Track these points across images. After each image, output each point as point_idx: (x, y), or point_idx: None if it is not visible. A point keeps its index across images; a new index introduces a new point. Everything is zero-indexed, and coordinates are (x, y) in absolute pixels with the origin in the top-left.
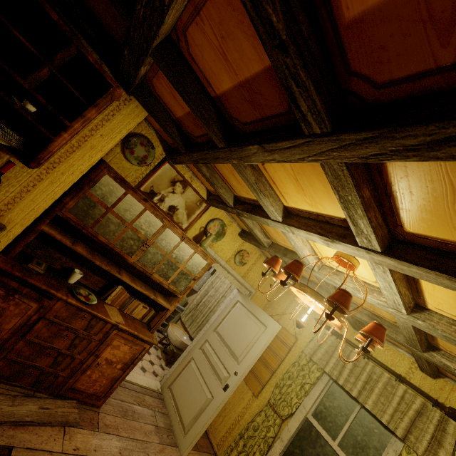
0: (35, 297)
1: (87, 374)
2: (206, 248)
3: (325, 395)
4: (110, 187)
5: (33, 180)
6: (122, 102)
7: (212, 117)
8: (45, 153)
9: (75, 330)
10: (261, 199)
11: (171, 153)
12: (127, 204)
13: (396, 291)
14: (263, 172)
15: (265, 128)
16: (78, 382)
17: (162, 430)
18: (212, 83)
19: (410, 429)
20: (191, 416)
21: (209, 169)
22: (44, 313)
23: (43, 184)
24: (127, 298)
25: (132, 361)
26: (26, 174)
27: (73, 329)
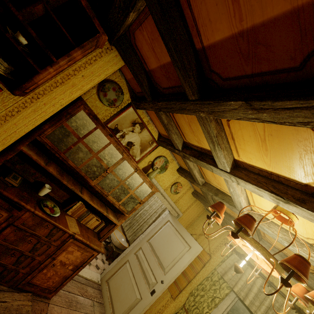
0: (7, 207)
1: (44, 272)
2: (152, 178)
3: (230, 309)
4: (84, 121)
5: (18, 106)
6: (104, 50)
7: (192, 69)
8: (30, 83)
9: (38, 236)
10: (215, 150)
11: (136, 100)
12: (95, 137)
13: None
14: (225, 127)
15: (250, 85)
16: (34, 278)
17: None
18: (203, 32)
19: None
20: (122, 310)
21: (168, 117)
22: (13, 220)
23: (26, 111)
24: (85, 212)
25: (81, 264)
26: (12, 100)
27: (36, 235)
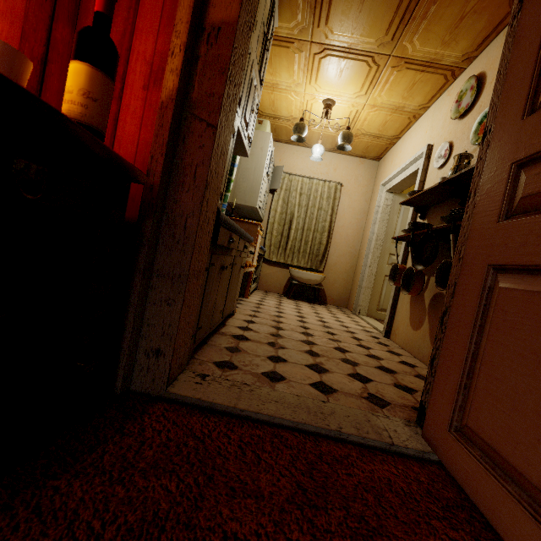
0: None
1: None
2: None
3: None
4: None
5: None
6: None
7: None
8: None
9: None
10: None
11: None
12: None
13: None
14: None
15: None
16: None
17: None
18: None
19: None
20: None
21: None
22: None
23: None
24: None
25: None
26: None
27: None
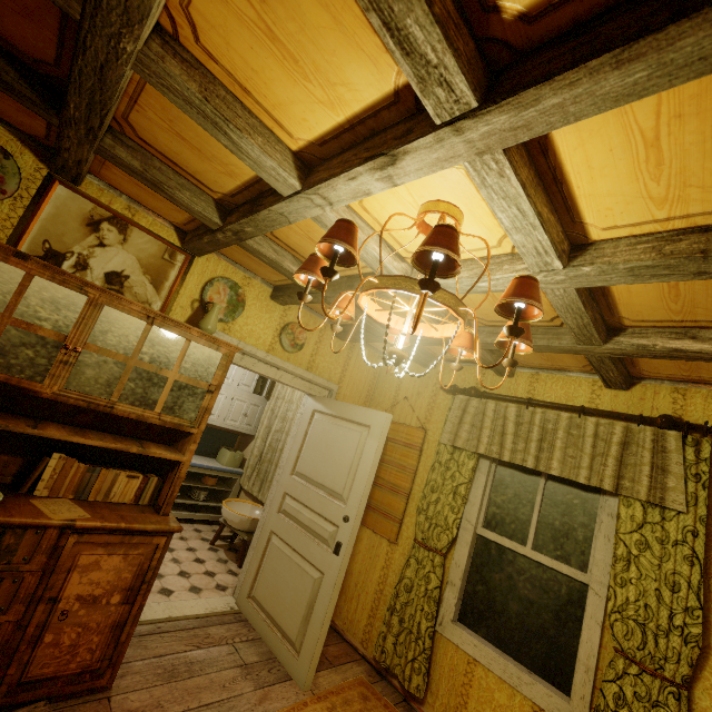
0: None
1: (48, 642)
2: (214, 331)
3: (491, 489)
4: None
5: None
6: None
7: None
8: None
9: None
10: (239, 146)
11: (52, 156)
12: None
13: (534, 217)
14: (212, 68)
15: None
16: (32, 667)
17: (257, 667)
18: None
19: (621, 473)
20: (298, 620)
21: (135, 151)
22: None
23: None
24: (85, 473)
25: (140, 579)
26: None
27: None
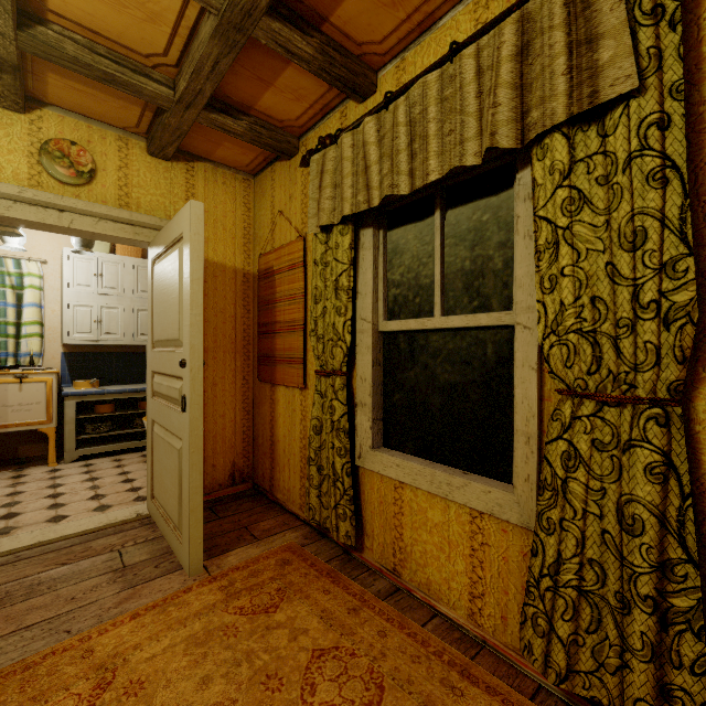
0: None
1: None
2: None
3: (387, 268)
4: None
5: None
6: None
7: None
8: None
9: None
10: None
11: None
12: None
13: None
14: None
15: None
16: None
17: (141, 566)
18: None
19: (524, 107)
20: (176, 503)
21: None
22: None
23: None
24: None
25: None
26: None
27: None
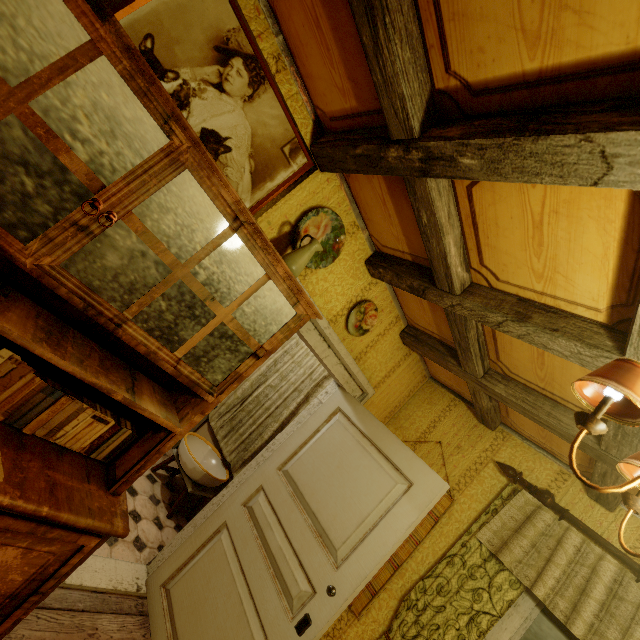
0: None
1: None
2: (296, 275)
3: (519, 639)
4: None
5: None
6: None
7: None
8: None
9: None
10: None
11: None
12: None
13: None
14: None
15: None
16: None
17: None
18: None
19: None
20: None
21: None
22: None
23: None
24: (37, 392)
25: (34, 586)
26: None
27: None
